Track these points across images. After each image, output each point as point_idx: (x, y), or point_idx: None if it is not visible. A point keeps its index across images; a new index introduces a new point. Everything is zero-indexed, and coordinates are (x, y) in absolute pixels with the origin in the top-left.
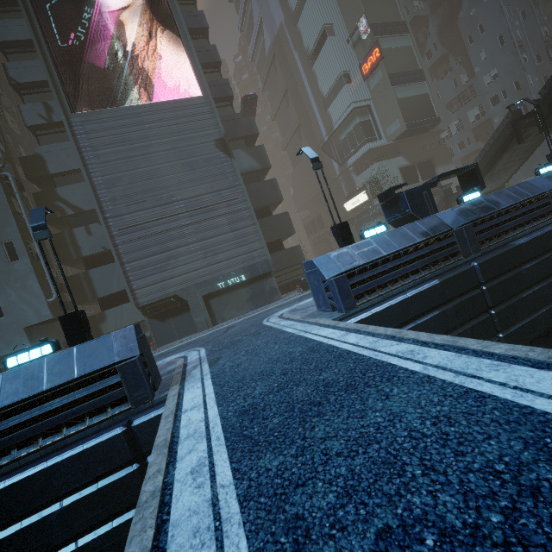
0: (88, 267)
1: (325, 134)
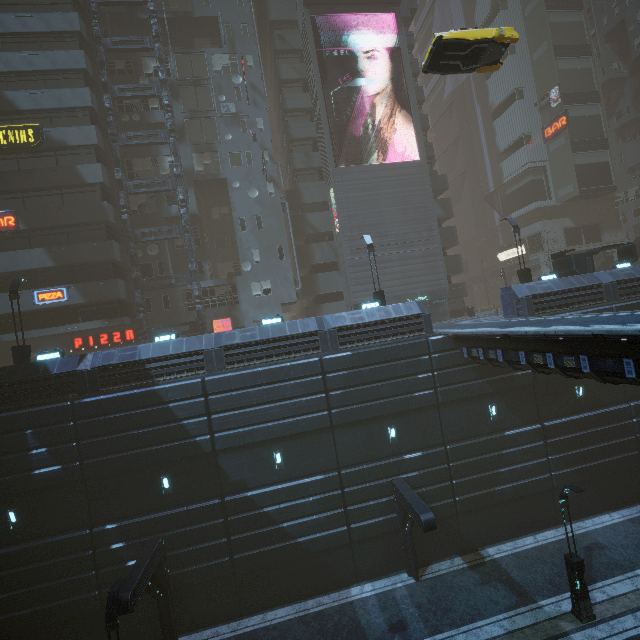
0: (313, 272)
1: (492, 186)
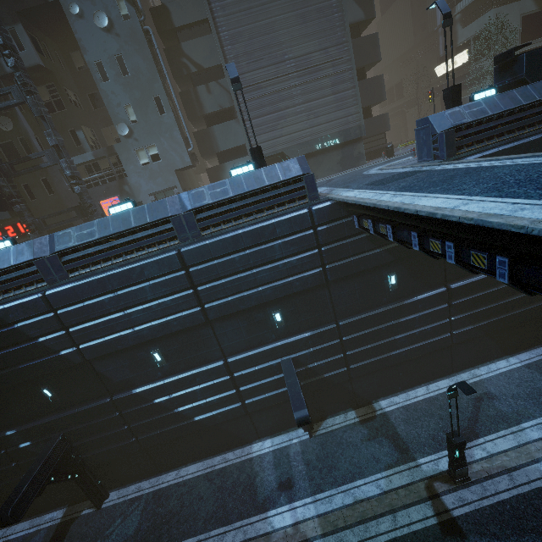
0: (208, 125)
1: None
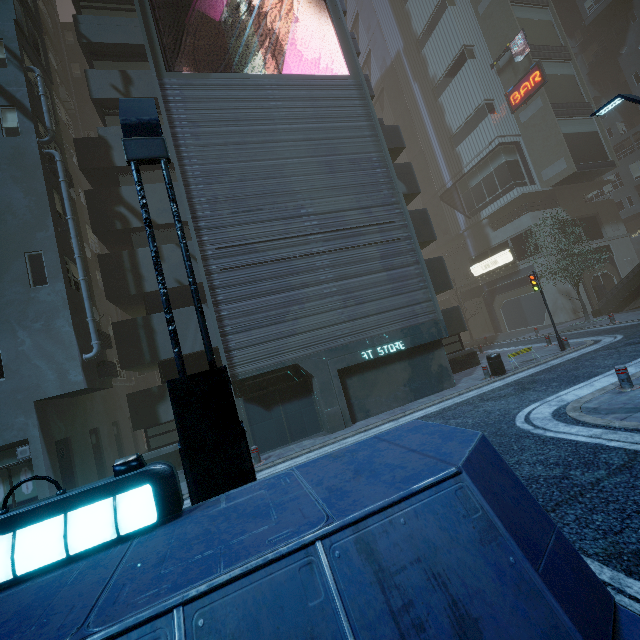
0: (150, 311)
1: (449, 179)
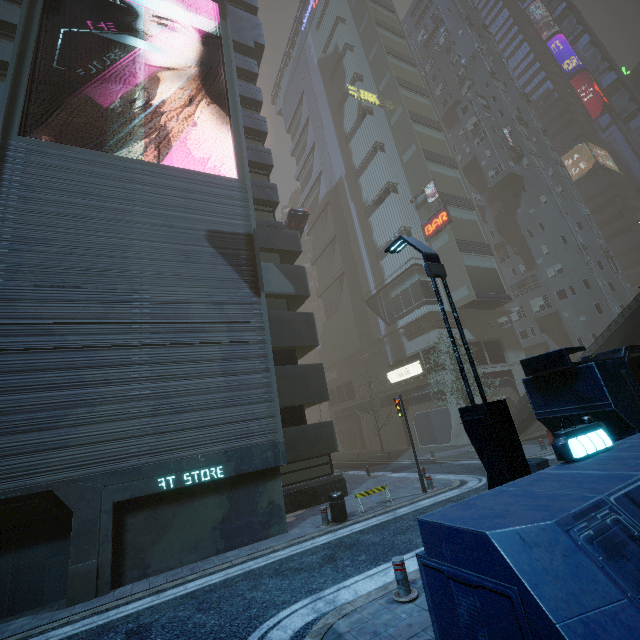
0: None
1: (373, 287)
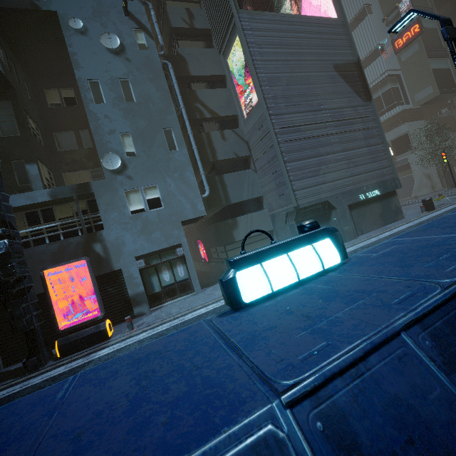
0: (218, 173)
1: None
